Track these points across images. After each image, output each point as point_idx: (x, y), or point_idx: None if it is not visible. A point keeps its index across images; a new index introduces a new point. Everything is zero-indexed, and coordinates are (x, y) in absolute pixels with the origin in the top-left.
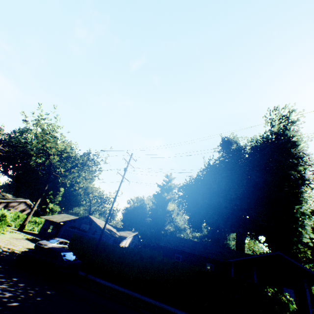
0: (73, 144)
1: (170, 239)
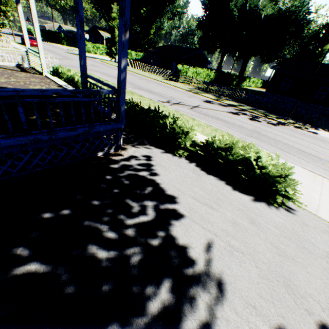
0: None
1: None
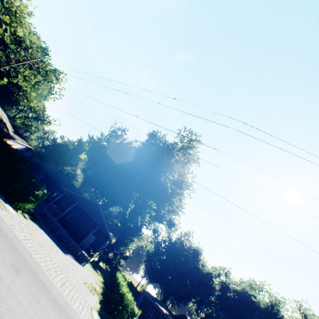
0: (36, 41)
1: (50, 165)
